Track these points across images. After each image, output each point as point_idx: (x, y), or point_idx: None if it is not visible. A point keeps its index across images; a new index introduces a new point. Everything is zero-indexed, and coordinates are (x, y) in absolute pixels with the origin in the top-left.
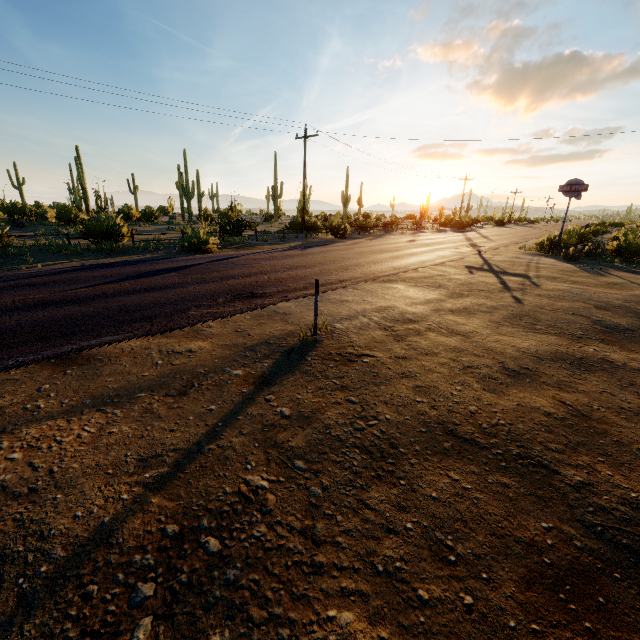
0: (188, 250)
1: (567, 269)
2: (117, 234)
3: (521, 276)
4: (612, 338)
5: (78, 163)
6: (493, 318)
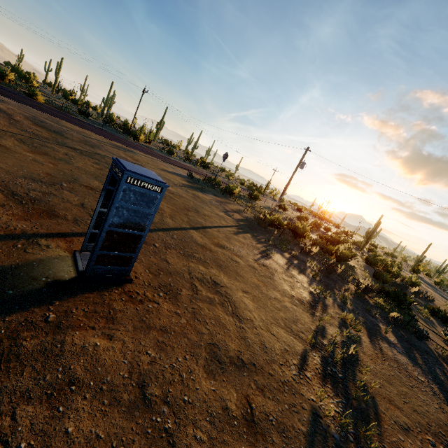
0: (25, 94)
1: (163, 167)
2: (4, 77)
3: (121, 150)
4: (43, 127)
5: (58, 65)
6: (27, 115)
